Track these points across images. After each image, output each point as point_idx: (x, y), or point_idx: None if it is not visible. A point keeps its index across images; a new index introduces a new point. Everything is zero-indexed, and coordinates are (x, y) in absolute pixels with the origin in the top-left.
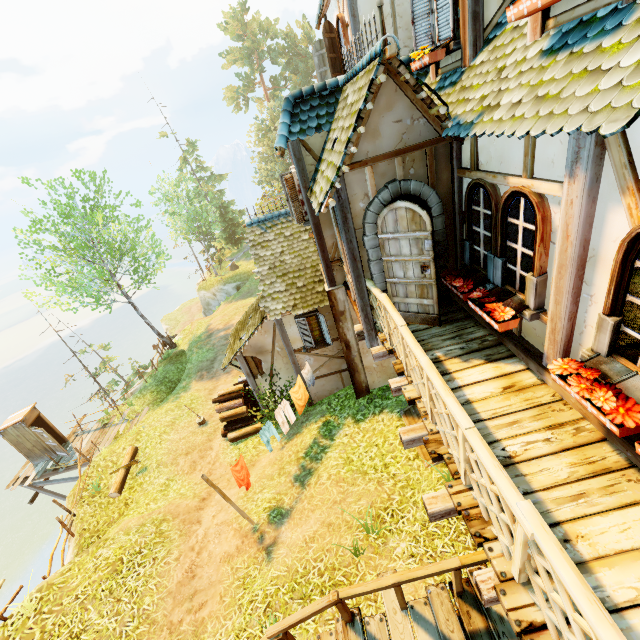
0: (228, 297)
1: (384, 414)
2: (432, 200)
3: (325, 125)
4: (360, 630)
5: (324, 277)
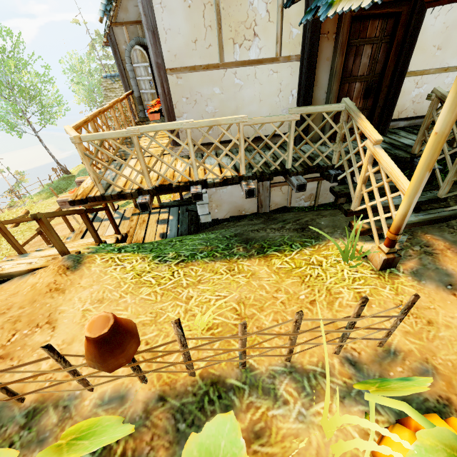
0: None
1: None
2: None
3: None
4: (94, 214)
5: None
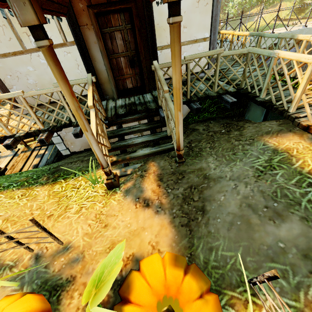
0: None
1: None
2: None
3: None
4: None
5: None
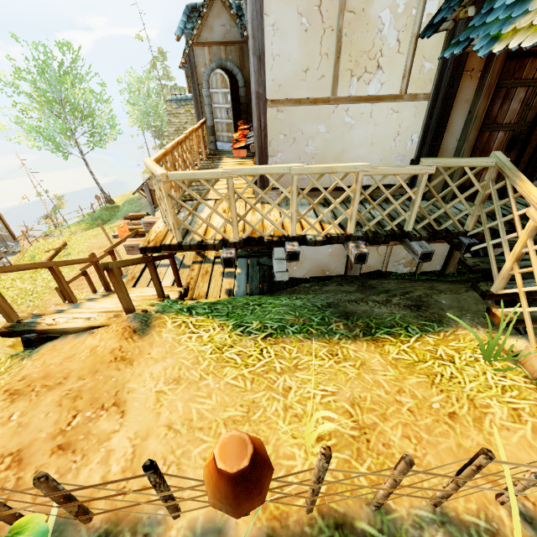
0: None
1: None
2: (239, 76)
3: None
4: None
5: None
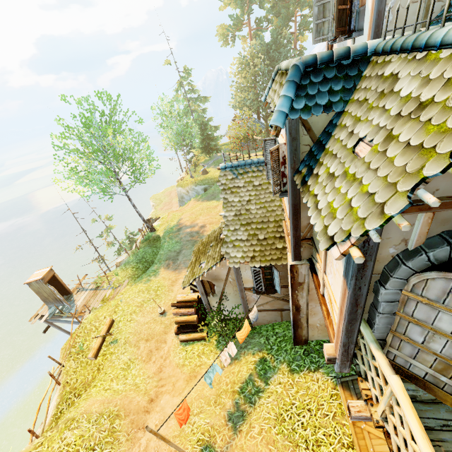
0: (197, 195)
1: (319, 374)
2: None
3: (337, 104)
4: None
5: (287, 241)
